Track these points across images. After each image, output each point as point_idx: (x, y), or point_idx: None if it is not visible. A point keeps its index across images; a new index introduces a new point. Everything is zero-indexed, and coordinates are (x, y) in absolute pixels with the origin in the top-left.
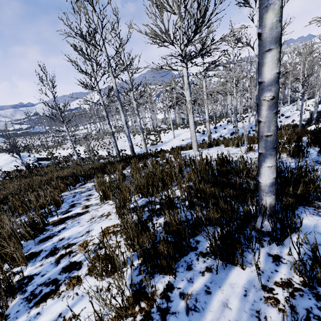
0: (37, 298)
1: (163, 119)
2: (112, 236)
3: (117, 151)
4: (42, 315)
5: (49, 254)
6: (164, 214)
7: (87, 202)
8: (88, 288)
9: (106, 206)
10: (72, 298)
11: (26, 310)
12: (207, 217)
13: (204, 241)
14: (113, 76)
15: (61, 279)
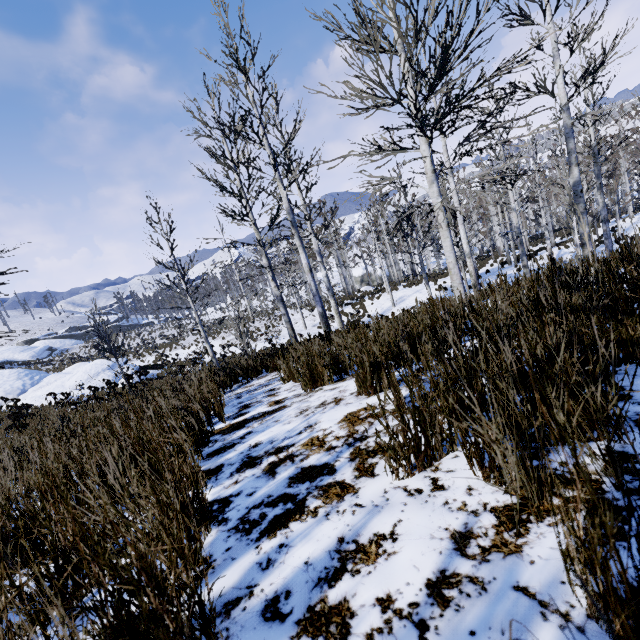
0: (263, 525)
1: (364, 276)
2: (373, 421)
3: (291, 332)
4: (295, 546)
5: (242, 467)
6: (509, 341)
7: (274, 398)
8: (380, 494)
9: (321, 394)
10: (352, 512)
11: (249, 545)
12: (617, 340)
13: (637, 384)
14: (282, 187)
15: (300, 492)
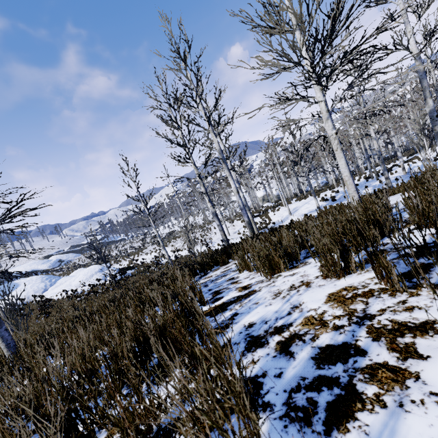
0: (320, 414)
1: (264, 196)
2: (366, 300)
3: (224, 237)
4: None
5: (250, 346)
6: None
7: (239, 284)
8: None
9: (283, 279)
10: (437, 404)
11: None
12: None
13: None
14: (214, 135)
15: (339, 375)
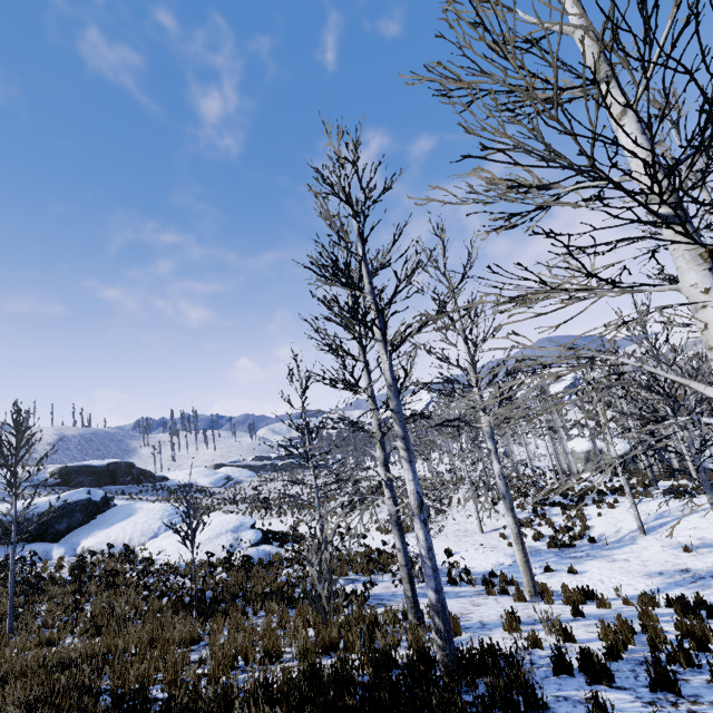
0: None
1: (590, 452)
2: None
3: (406, 586)
4: None
5: None
6: None
7: None
8: None
9: None
10: None
11: None
12: None
13: None
14: (384, 353)
15: None
